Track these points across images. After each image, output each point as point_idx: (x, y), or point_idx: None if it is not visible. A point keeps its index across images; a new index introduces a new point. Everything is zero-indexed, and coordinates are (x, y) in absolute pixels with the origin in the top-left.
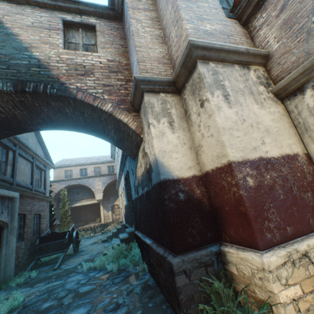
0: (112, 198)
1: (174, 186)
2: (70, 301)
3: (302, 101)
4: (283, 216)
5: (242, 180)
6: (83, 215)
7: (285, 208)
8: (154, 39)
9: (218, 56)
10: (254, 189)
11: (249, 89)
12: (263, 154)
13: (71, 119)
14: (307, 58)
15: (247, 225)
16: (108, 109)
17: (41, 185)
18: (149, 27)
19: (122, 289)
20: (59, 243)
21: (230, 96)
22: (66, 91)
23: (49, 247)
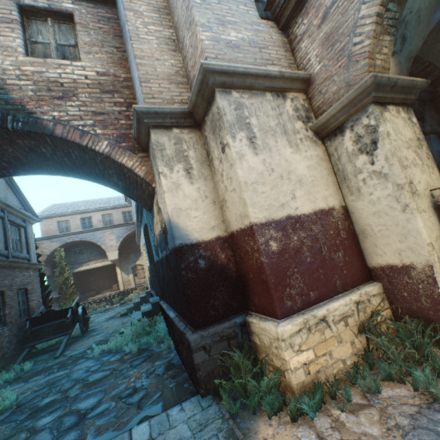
0: (132, 256)
1: (193, 252)
2: (77, 392)
3: (342, 143)
4: (307, 280)
5: (264, 245)
6: (92, 281)
7: (311, 272)
8: (163, 43)
9: (243, 83)
10: (277, 254)
11: (283, 126)
12: (292, 211)
13: (52, 161)
14: (348, 90)
15: (268, 294)
16: (104, 150)
17: (23, 248)
18: (155, 24)
19: (141, 371)
20: (59, 324)
21: (257, 139)
22: (37, 125)
23: (46, 330)
